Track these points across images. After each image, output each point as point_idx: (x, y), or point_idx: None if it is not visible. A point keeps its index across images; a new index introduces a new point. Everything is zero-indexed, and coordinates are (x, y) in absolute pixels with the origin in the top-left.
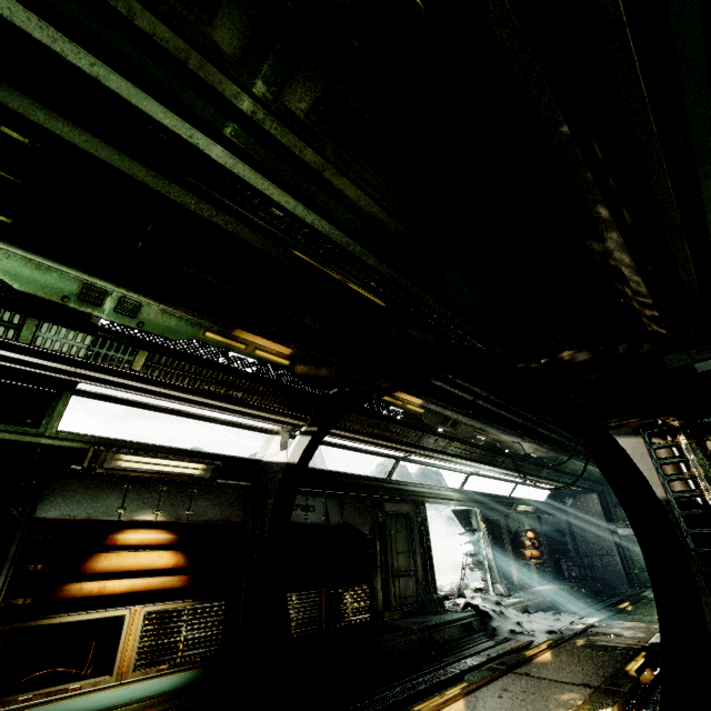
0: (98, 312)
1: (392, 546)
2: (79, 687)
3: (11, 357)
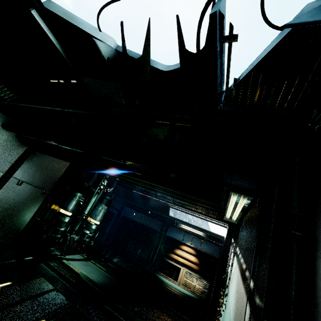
0: None
1: None
2: (170, 279)
3: (157, 199)
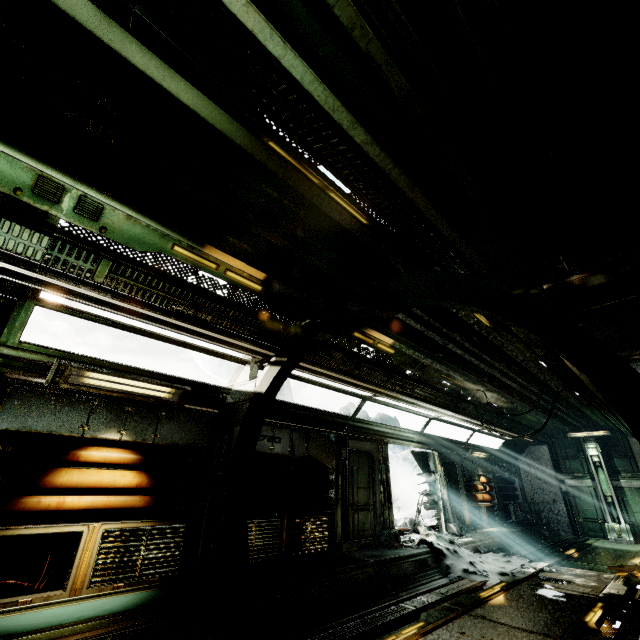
0: (55, 211)
1: (354, 481)
2: (30, 600)
3: None
